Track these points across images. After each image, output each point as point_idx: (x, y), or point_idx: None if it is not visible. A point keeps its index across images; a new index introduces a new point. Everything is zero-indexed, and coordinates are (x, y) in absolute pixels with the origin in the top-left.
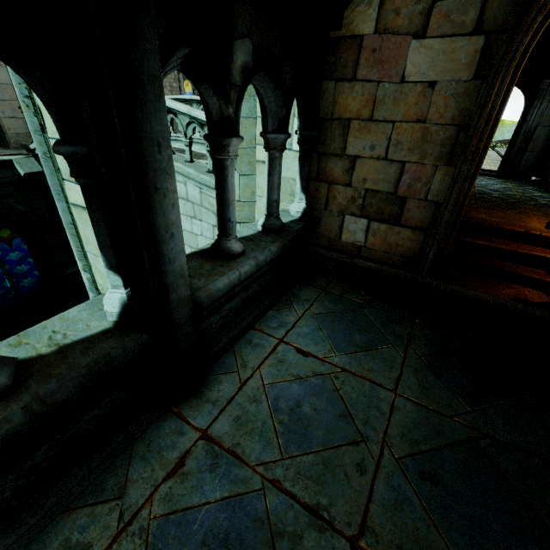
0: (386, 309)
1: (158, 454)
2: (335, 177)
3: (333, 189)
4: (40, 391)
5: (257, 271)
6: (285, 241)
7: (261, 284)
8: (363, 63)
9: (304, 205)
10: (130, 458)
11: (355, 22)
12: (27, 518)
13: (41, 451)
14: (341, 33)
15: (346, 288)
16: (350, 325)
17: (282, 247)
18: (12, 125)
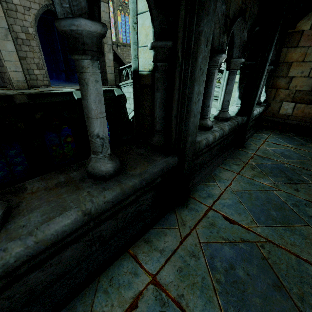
0: (304, 137)
1: (243, 155)
2: (280, 86)
3: (278, 91)
4: (235, 120)
5: (256, 115)
6: (264, 107)
7: (252, 124)
8: (302, 40)
9: (264, 98)
10: (235, 155)
11: (300, 26)
12: (220, 158)
13: (225, 141)
14: (293, 30)
15: (282, 131)
16: (290, 140)
17: (263, 109)
18: (110, 76)
